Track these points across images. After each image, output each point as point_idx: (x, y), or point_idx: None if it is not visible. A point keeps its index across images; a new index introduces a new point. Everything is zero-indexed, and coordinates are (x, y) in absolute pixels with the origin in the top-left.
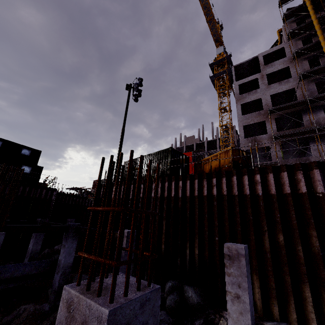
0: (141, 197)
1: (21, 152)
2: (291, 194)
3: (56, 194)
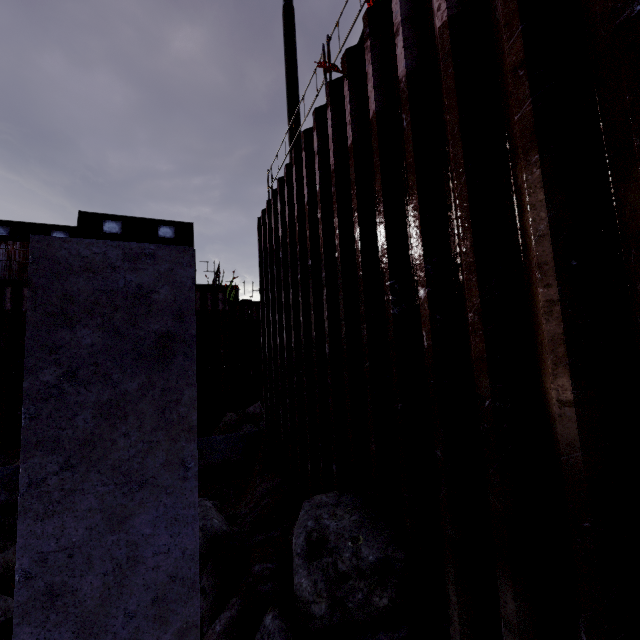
0: (349, 148)
1: (158, 234)
2: None
3: (244, 304)
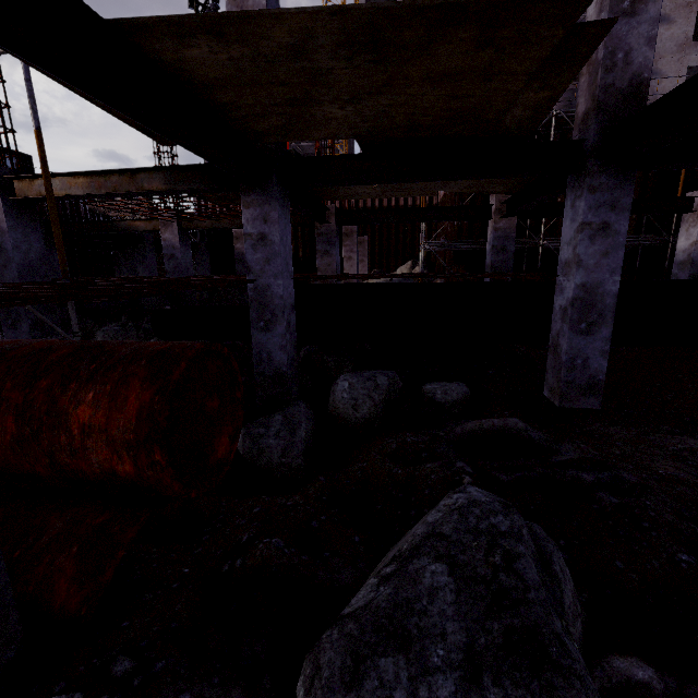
0: None
1: None
2: (395, 206)
3: None
